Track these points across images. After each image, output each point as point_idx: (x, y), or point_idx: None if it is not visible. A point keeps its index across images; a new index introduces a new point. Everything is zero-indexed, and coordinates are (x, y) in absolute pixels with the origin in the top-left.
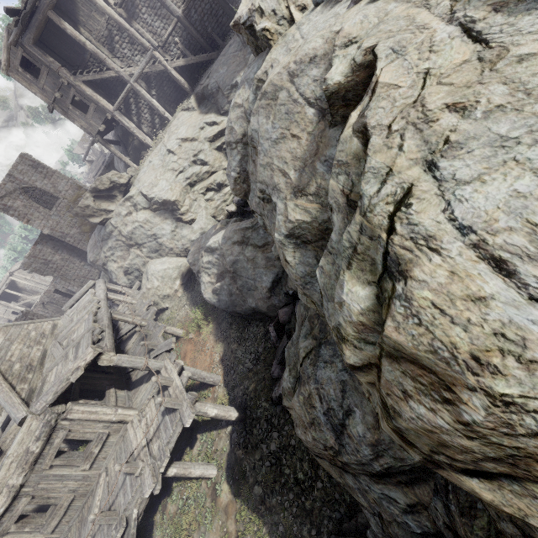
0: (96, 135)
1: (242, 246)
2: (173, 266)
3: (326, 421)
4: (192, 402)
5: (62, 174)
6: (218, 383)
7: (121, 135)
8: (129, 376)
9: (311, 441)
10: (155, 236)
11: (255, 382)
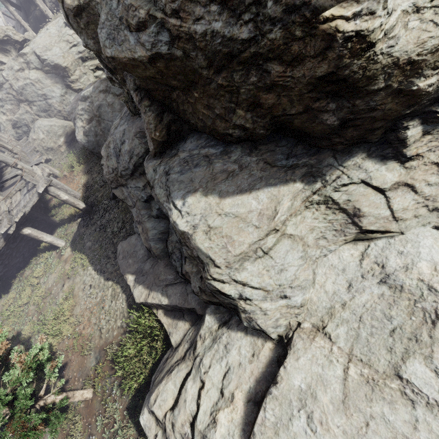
0: None
1: (106, 94)
2: (59, 125)
3: (114, 152)
4: (47, 182)
5: None
6: (79, 198)
7: (23, 1)
8: (2, 184)
9: (107, 170)
10: (46, 96)
11: (103, 192)
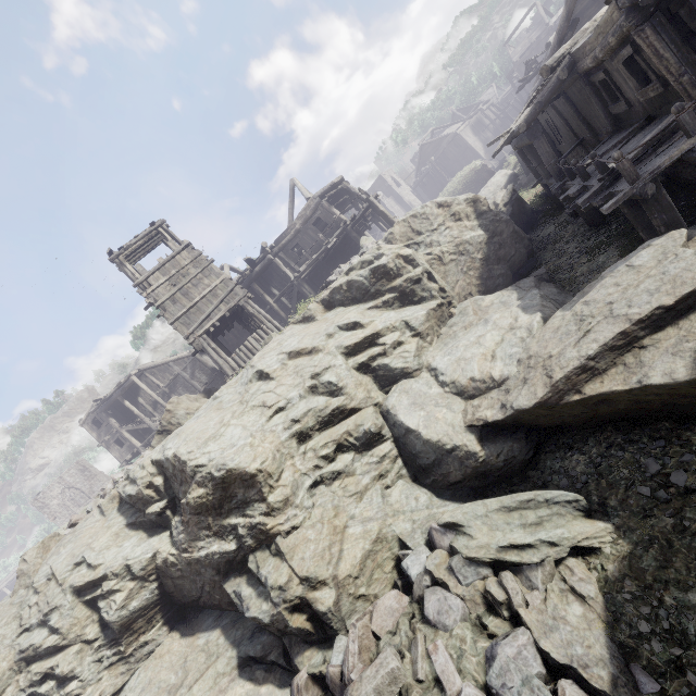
0: (123, 462)
1: None
2: None
3: None
4: None
5: (104, 475)
6: None
7: None
8: None
9: None
10: None
11: None
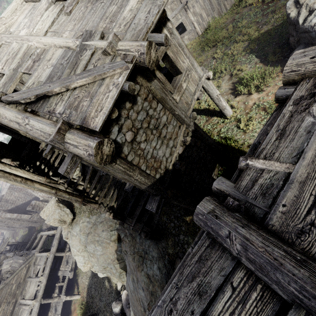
0: None
1: None
2: None
3: None
4: None
5: None
6: None
7: None
8: None
9: None
10: None
11: None
